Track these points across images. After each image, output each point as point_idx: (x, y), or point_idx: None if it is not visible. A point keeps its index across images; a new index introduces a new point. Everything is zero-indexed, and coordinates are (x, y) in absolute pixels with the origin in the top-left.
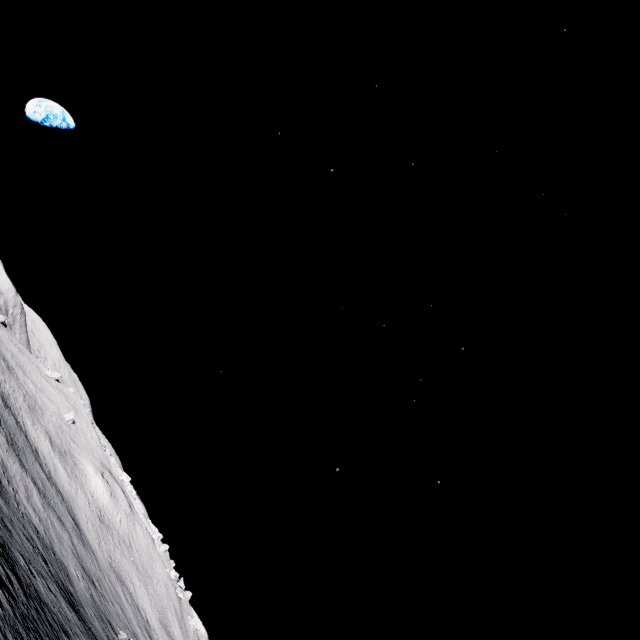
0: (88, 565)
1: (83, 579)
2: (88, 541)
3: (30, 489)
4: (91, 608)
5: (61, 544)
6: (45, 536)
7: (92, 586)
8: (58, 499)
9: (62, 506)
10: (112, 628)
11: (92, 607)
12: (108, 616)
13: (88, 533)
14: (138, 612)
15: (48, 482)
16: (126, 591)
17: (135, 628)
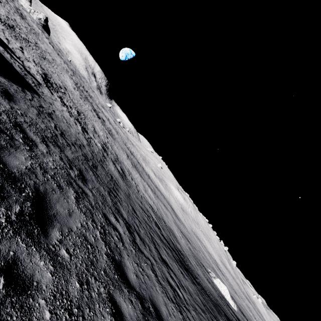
0: (183, 230)
1: (182, 238)
2: (179, 218)
3: (146, 187)
4: (192, 257)
5: (167, 217)
6: (157, 211)
7: (188, 242)
8: (162, 197)
9: (164, 200)
10: (205, 268)
11: (192, 256)
12: (200, 260)
13: (178, 214)
14: (210, 255)
15: (156, 188)
16: (202, 244)
17: (212, 265)
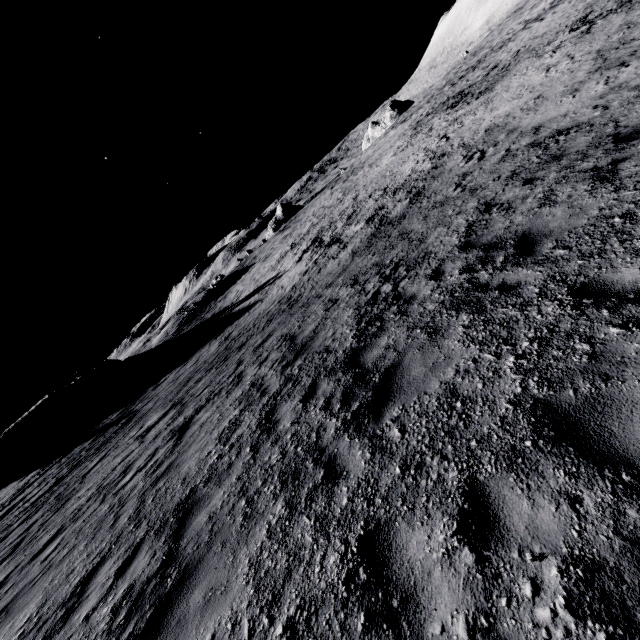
0: None
1: None
2: None
3: None
4: None
5: None
6: None
7: None
8: None
9: None
10: None
11: None
12: None
13: None
14: None
15: None
16: None
17: None
